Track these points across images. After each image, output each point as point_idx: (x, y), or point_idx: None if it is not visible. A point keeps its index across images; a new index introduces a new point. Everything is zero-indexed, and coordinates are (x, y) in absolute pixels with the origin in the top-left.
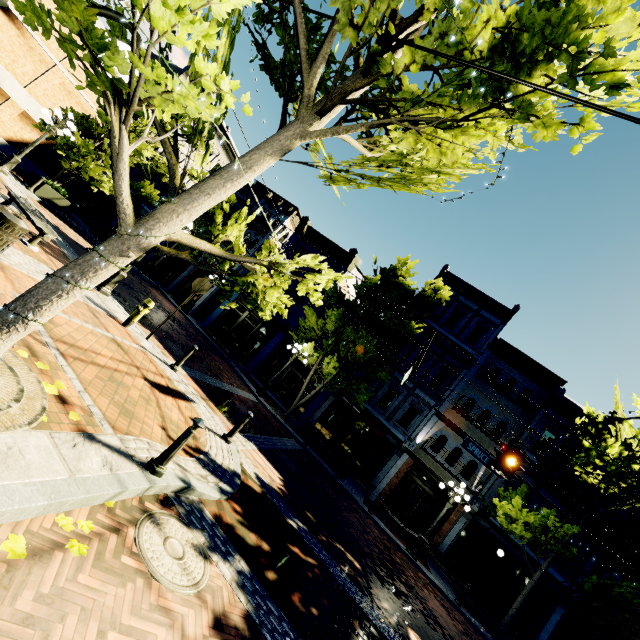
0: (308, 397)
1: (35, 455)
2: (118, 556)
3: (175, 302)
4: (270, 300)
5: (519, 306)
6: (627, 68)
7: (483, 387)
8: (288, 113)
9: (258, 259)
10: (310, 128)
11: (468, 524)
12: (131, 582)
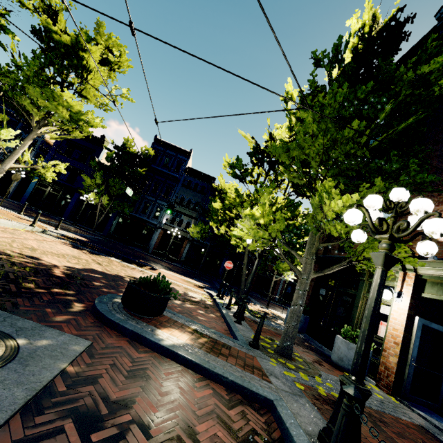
0: (101, 219)
1: (2, 220)
2: (33, 233)
3: None
4: (48, 175)
5: (192, 149)
6: (92, 123)
7: (186, 190)
8: (29, 123)
9: (38, 166)
10: (38, 132)
11: (190, 246)
12: (38, 236)
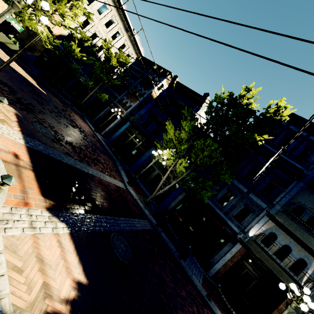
0: (164, 189)
1: None
2: None
3: (92, 126)
4: None
5: None
6: None
7: (312, 197)
8: None
9: None
10: None
11: None
12: None
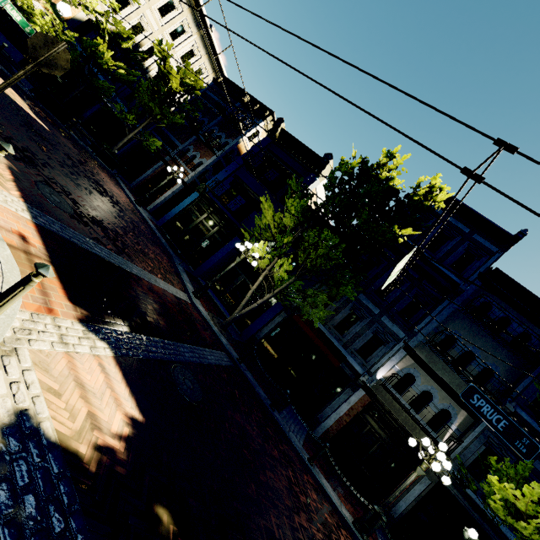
0: (253, 306)
1: None
2: None
3: (131, 195)
4: None
5: (526, 231)
6: None
7: (467, 324)
8: None
9: None
10: None
11: (432, 487)
12: None
